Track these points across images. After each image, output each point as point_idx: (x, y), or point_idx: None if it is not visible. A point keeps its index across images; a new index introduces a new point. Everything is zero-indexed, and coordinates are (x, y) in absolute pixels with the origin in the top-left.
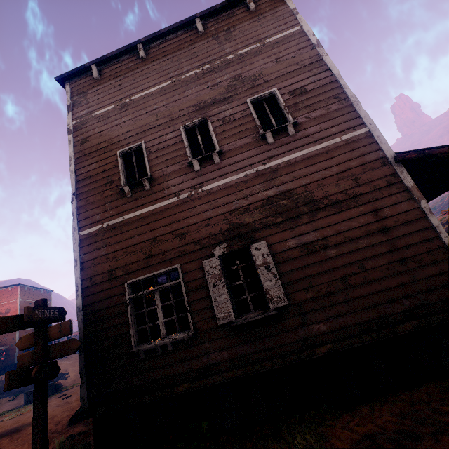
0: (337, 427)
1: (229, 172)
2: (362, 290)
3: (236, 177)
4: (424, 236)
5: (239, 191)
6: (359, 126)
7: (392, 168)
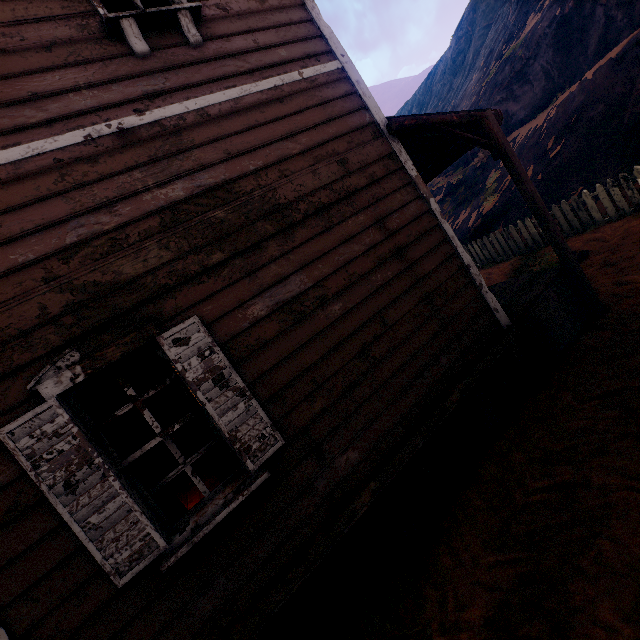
0: (435, 634)
1: (21, 125)
2: (392, 362)
3: (51, 142)
4: (443, 255)
5: (78, 189)
6: (325, 56)
7: (388, 144)
